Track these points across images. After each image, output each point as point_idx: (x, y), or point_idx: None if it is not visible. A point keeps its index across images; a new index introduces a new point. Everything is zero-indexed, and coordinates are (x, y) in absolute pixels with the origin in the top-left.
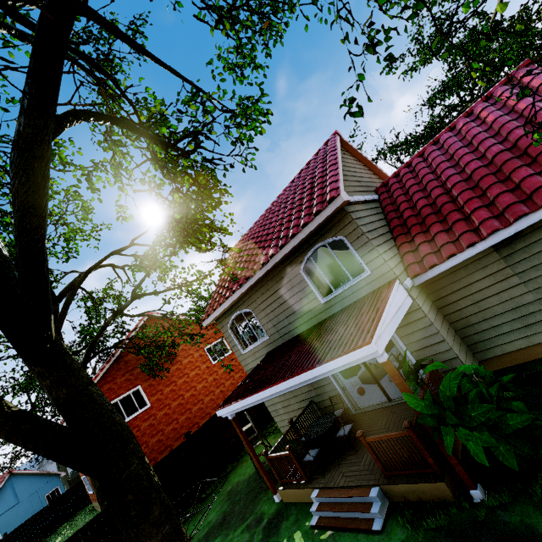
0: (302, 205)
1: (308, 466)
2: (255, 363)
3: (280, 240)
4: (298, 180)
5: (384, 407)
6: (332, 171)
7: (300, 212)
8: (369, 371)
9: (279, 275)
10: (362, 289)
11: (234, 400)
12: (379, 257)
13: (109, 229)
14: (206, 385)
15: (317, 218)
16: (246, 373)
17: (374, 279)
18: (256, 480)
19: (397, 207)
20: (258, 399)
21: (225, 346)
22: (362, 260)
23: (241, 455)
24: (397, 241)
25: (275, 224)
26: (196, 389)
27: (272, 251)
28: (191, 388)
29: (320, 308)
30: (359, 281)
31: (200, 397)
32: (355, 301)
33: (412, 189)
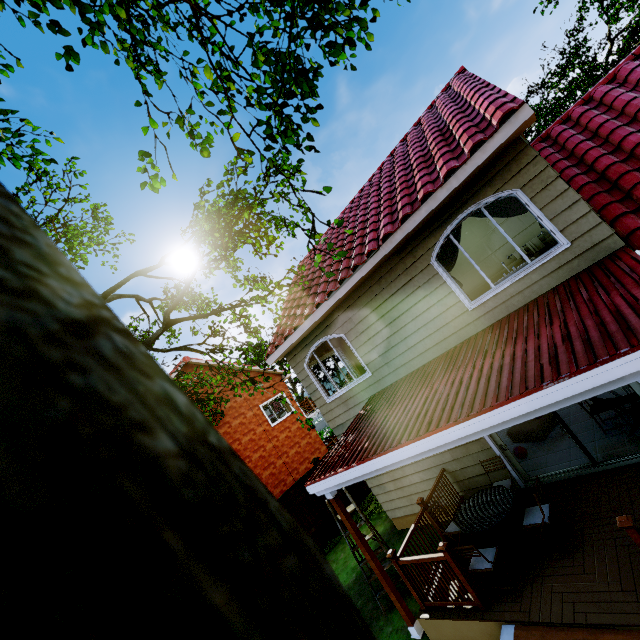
0: (429, 160)
1: (468, 576)
2: (347, 416)
3: (398, 212)
4: (404, 147)
5: (586, 475)
6: (486, 92)
7: (427, 168)
8: (557, 416)
9: (393, 273)
10: (549, 276)
11: (340, 466)
12: (590, 215)
13: (131, 242)
14: (263, 455)
15: (474, 157)
16: (314, 438)
17: (577, 254)
18: (361, 595)
19: (578, 159)
20: (394, 461)
21: (286, 404)
22: (553, 224)
23: (325, 552)
24: (593, 204)
25: (377, 205)
26: (250, 460)
27: (386, 230)
28: (245, 458)
29: (465, 318)
30: (545, 263)
31: (256, 471)
32: (534, 298)
33: (605, 127)
